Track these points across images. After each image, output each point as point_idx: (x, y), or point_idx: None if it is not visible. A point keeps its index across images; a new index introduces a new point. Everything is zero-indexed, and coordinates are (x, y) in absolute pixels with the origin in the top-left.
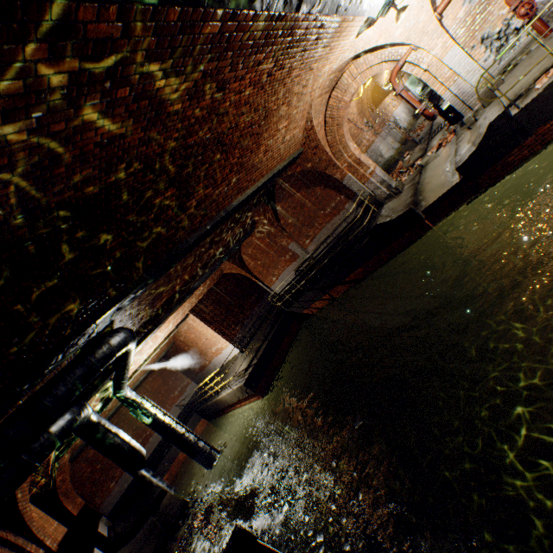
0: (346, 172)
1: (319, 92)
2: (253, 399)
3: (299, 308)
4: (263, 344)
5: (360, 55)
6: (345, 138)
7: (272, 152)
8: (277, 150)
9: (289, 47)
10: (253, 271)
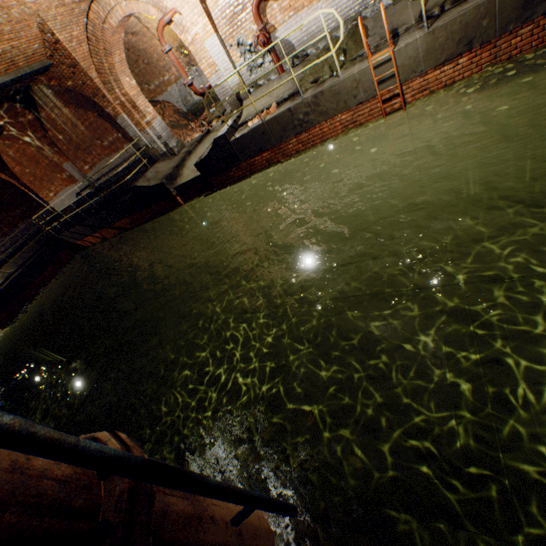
0: (119, 111)
1: (52, 2)
2: None
3: (72, 239)
4: (18, 271)
5: None
6: (116, 70)
7: None
8: None
9: None
10: (22, 178)
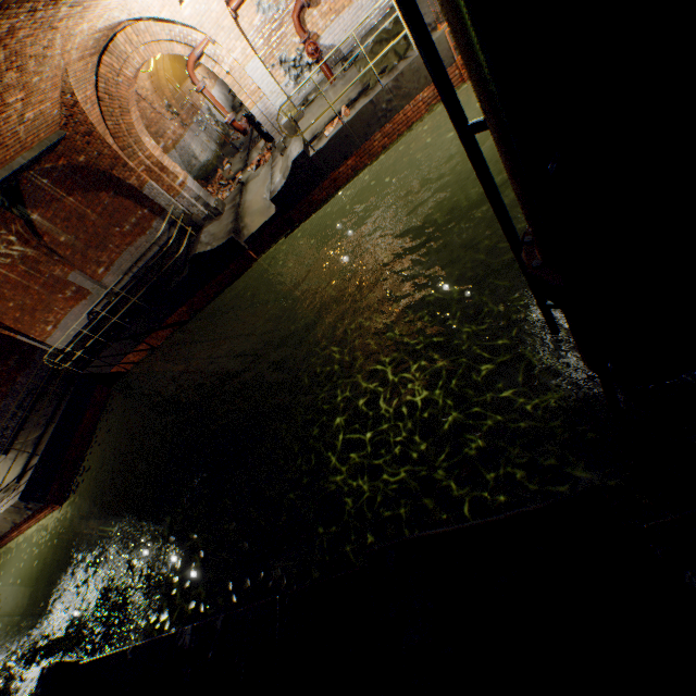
0: (146, 178)
1: (78, 53)
2: (45, 514)
3: (104, 367)
4: (47, 431)
5: (140, 18)
6: (136, 130)
7: (2, 137)
8: (13, 134)
9: (4, 7)
10: (2, 319)
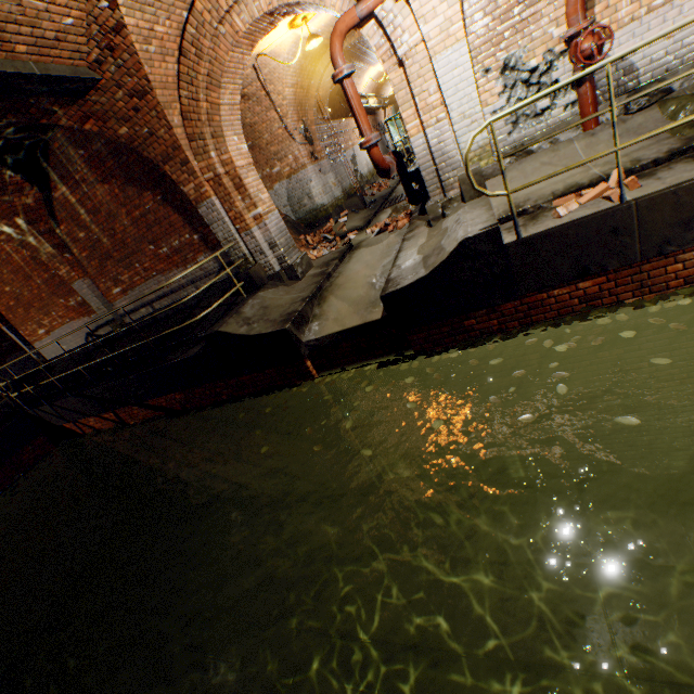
0: (208, 190)
1: None
2: None
3: (55, 417)
4: None
5: None
6: (221, 116)
7: None
8: None
9: None
10: None
